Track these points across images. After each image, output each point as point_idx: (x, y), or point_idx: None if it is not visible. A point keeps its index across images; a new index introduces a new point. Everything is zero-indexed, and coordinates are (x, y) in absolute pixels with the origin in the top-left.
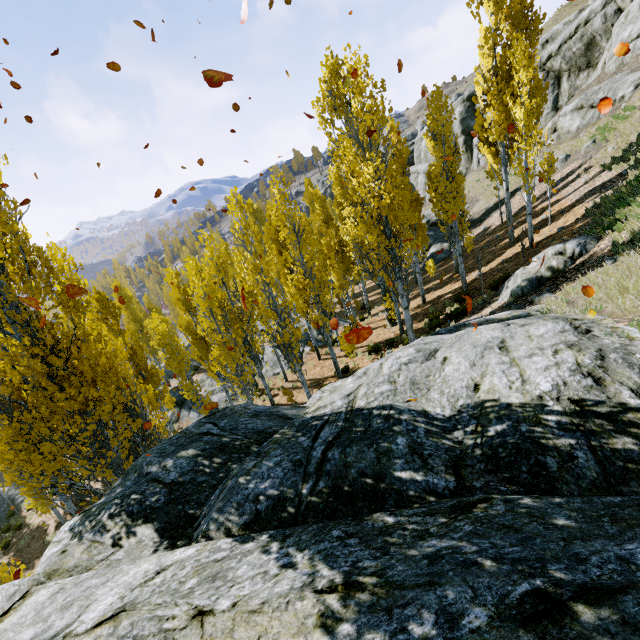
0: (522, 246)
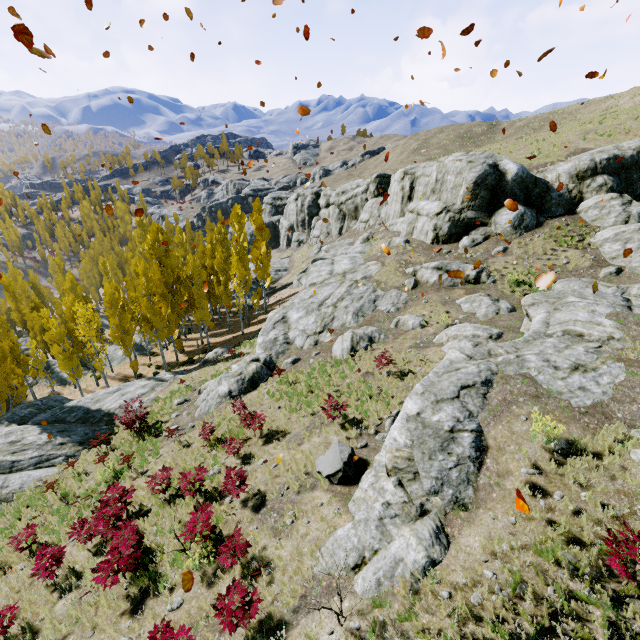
0: (233, 336)
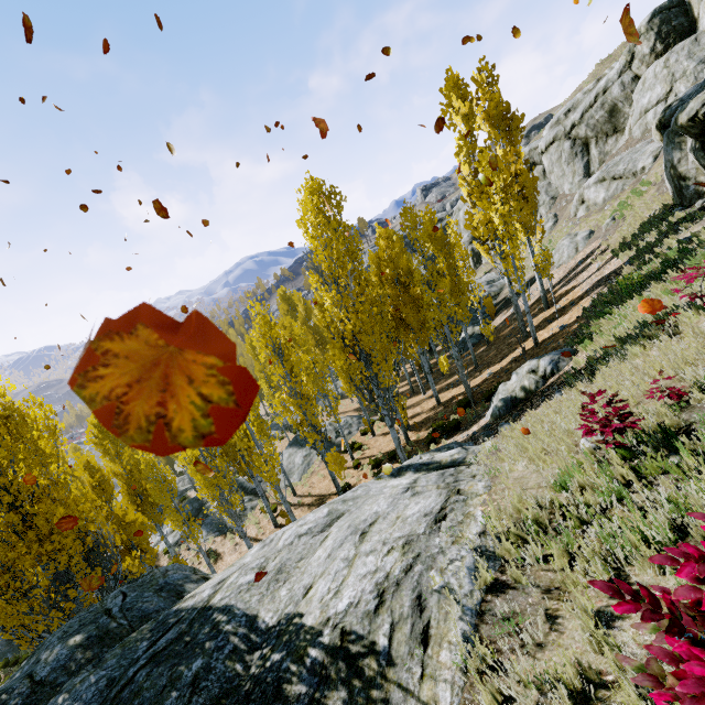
0: (522, 348)
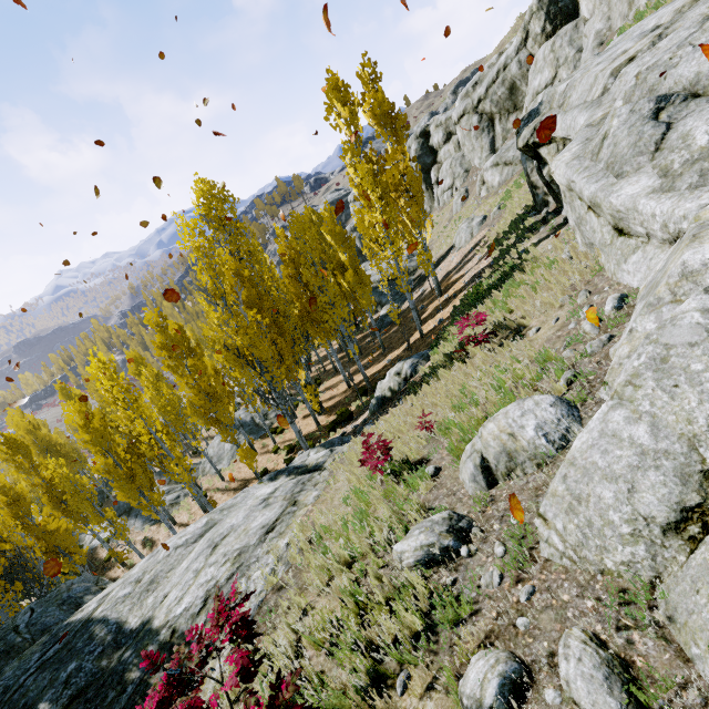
0: (407, 342)
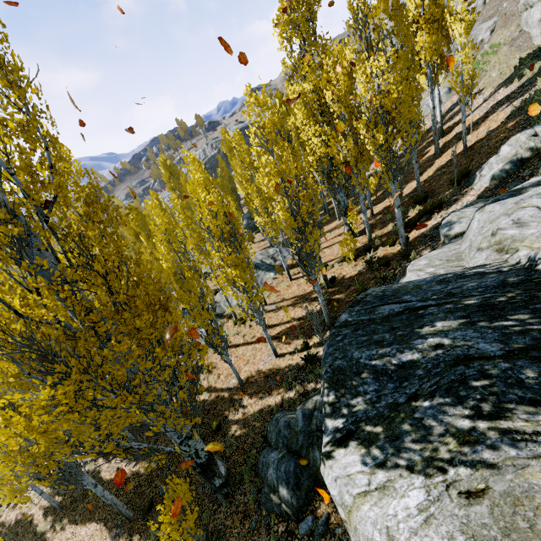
0: (464, 149)
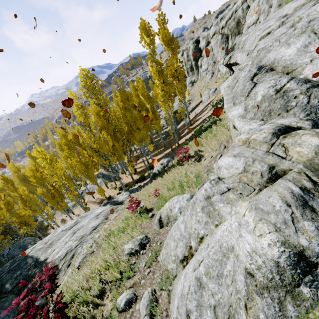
0: (171, 147)
